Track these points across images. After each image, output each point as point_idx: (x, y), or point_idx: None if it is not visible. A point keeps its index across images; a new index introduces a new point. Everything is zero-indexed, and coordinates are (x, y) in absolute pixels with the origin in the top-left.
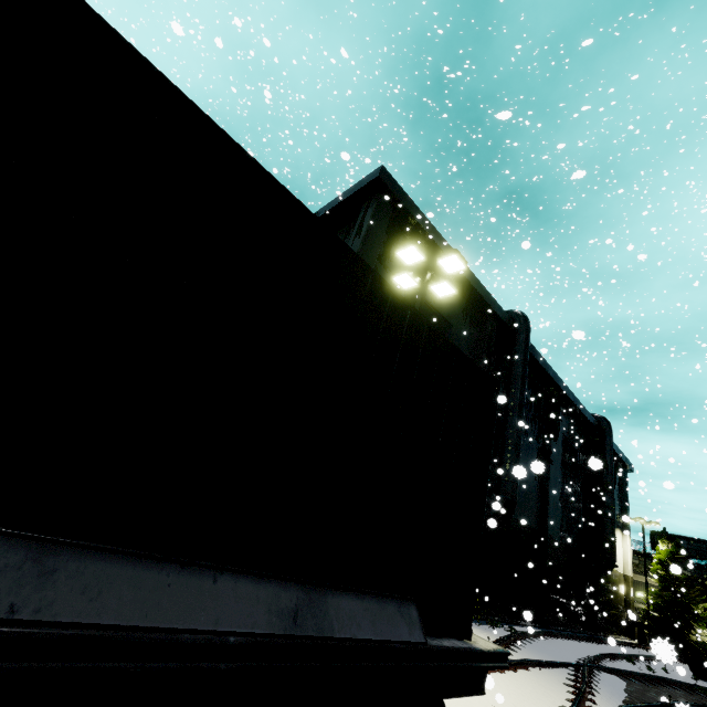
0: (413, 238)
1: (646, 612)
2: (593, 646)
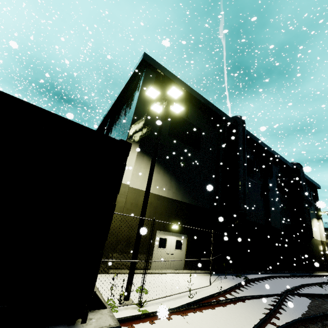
0: None
1: None
2: (301, 280)
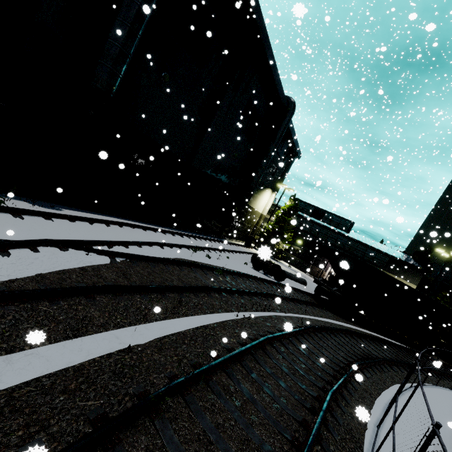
0: None
1: (261, 233)
2: (184, 240)
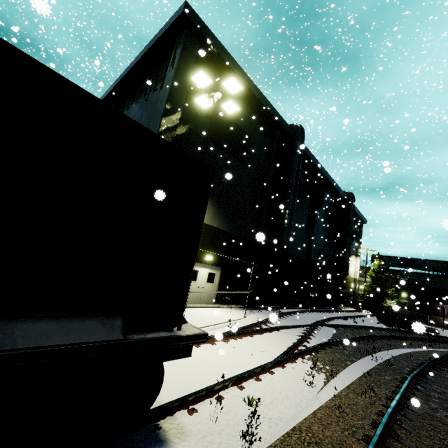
0: (218, 68)
1: (363, 295)
2: (328, 314)
